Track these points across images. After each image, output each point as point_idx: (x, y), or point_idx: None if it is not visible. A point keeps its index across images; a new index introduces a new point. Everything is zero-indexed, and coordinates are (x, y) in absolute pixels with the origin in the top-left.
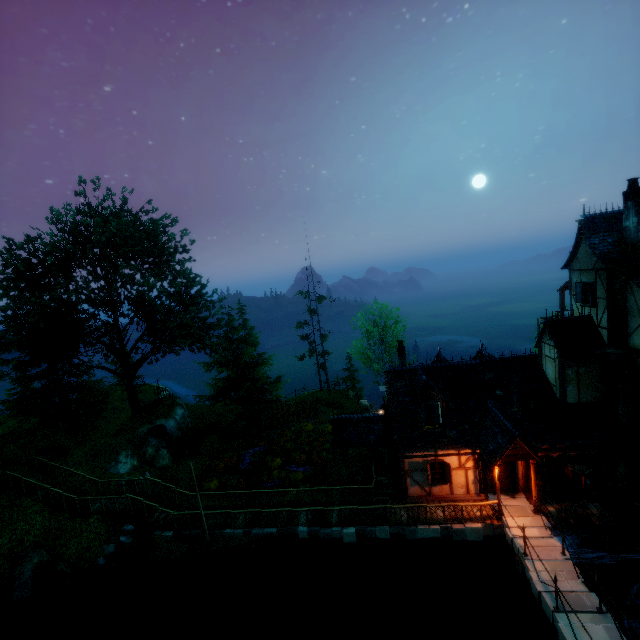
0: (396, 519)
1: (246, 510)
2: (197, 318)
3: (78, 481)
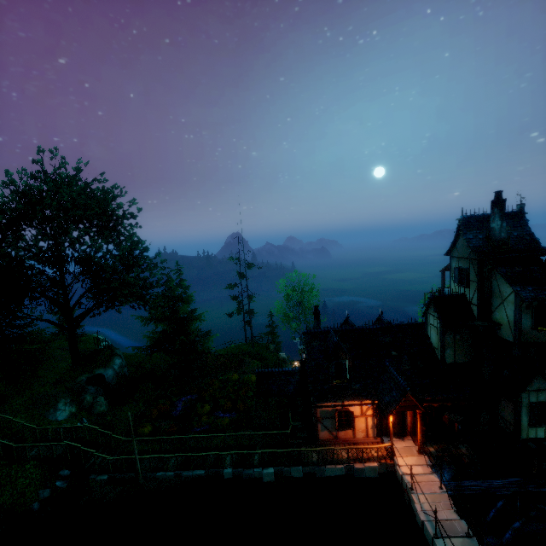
0: (308, 460)
1: (178, 454)
2: (139, 277)
3: (16, 428)
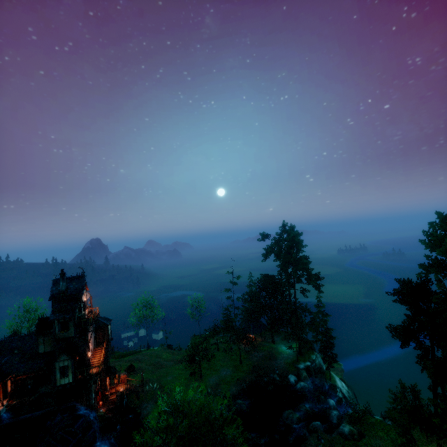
0: None
1: None
2: None
3: None
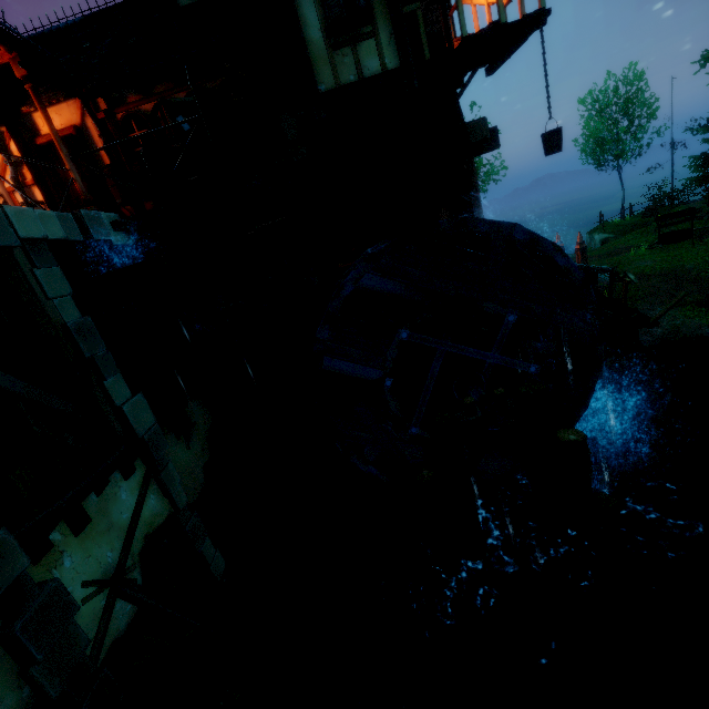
0: None
1: None
2: None
3: None
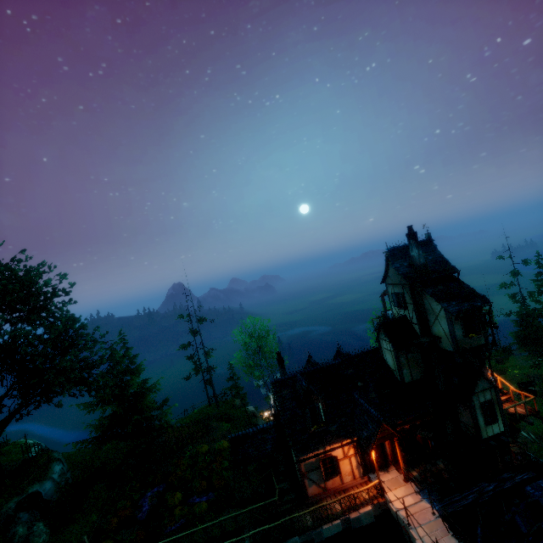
0: (303, 526)
1: None
2: (76, 358)
3: None
